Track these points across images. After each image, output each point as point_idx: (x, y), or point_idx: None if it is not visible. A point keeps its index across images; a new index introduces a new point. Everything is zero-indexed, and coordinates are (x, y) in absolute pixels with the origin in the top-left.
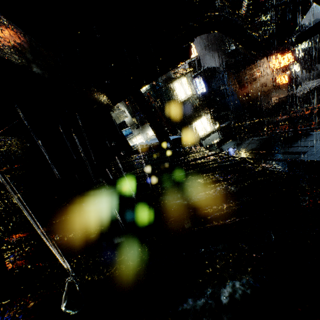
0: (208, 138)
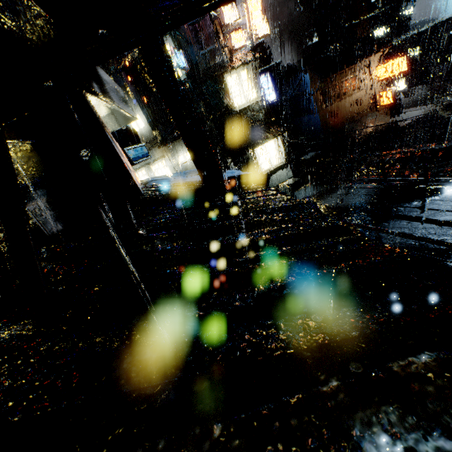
0: (274, 175)
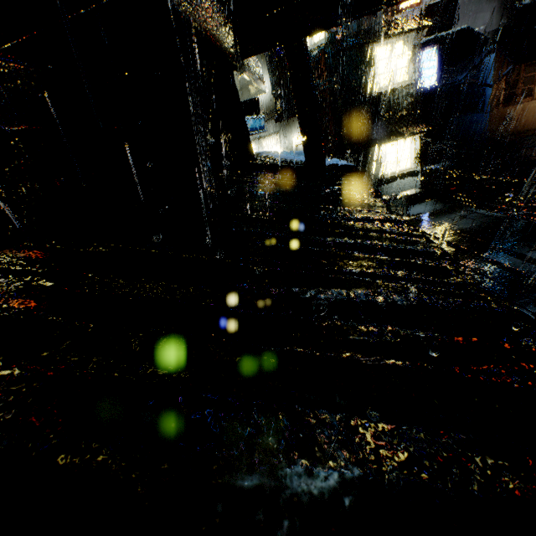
0: (396, 182)
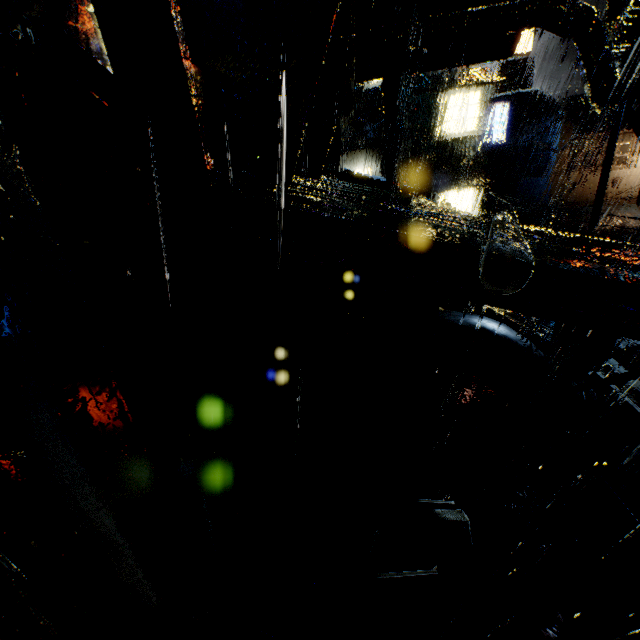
0: None
